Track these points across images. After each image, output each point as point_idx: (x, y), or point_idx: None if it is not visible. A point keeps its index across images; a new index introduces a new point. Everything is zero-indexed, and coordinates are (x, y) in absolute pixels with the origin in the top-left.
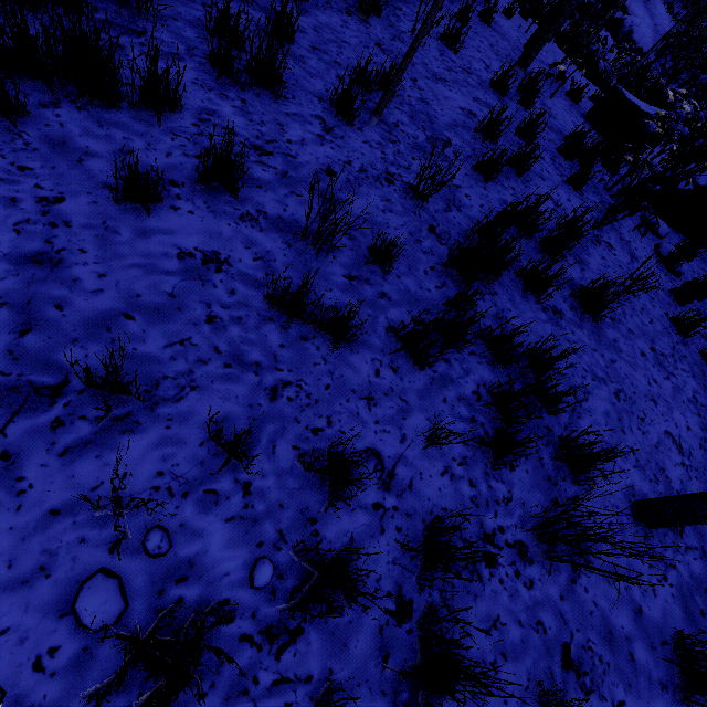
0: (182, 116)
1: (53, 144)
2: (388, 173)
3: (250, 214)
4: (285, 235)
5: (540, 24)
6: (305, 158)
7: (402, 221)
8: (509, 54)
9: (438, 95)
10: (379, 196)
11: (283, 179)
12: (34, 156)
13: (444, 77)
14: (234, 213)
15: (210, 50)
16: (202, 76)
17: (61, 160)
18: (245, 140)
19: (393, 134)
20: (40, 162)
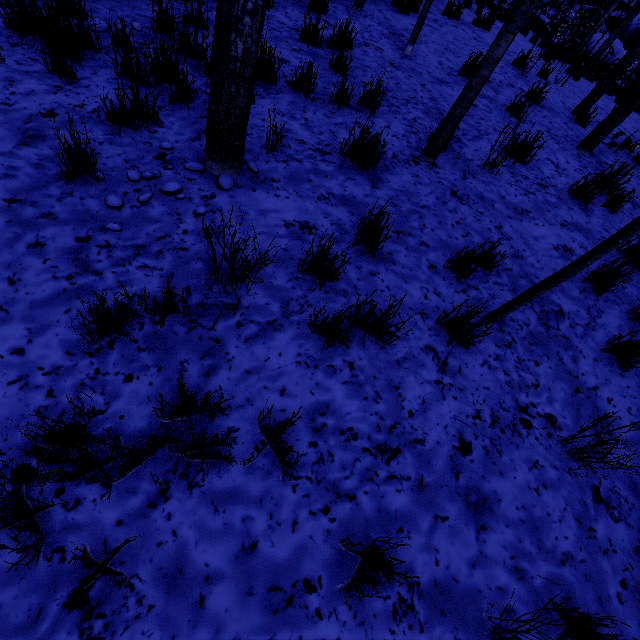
0: (296, 434)
1: (168, 581)
2: (520, 409)
3: (402, 600)
4: (449, 622)
5: (593, 91)
6: (433, 436)
7: (562, 498)
8: (566, 133)
9: (527, 239)
10: (524, 461)
11: (420, 495)
12: (150, 623)
13: (525, 207)
14: (385, 610)
15: (303, 294)
16: (304, 345)
17: (180, 614)
18: (367, 442)
19: (505, 330)
20: (157, 634)
